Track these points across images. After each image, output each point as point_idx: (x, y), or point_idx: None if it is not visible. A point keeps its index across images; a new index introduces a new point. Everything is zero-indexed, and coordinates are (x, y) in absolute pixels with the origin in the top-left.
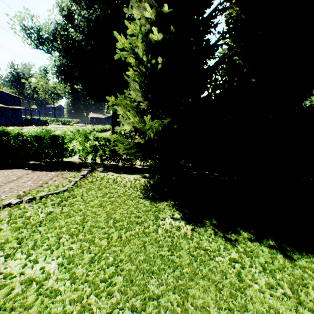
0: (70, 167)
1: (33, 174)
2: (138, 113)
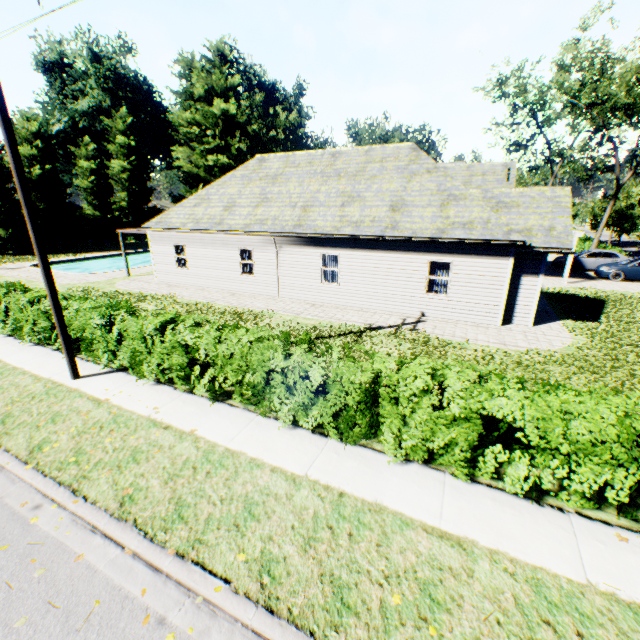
0: None
1: None
2: None
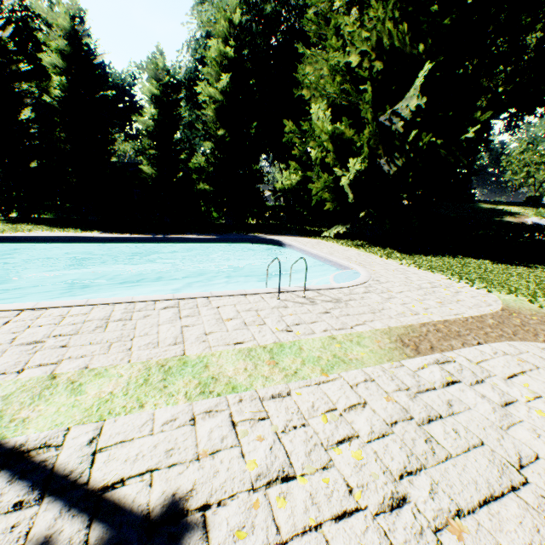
0: None
1: None
2: None
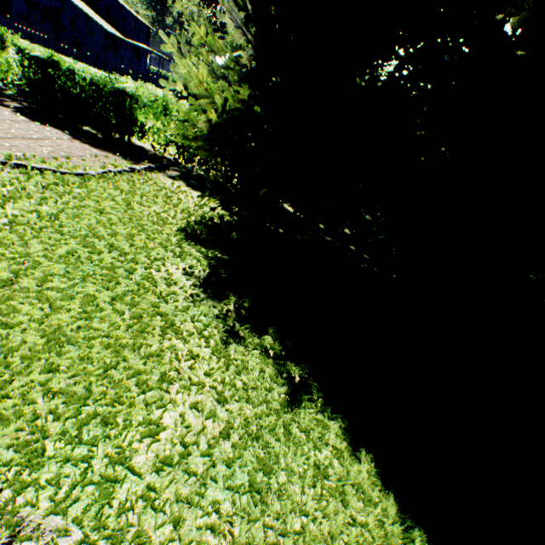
0: (131, 154)
1: (67, 142)
2: (242, 76)
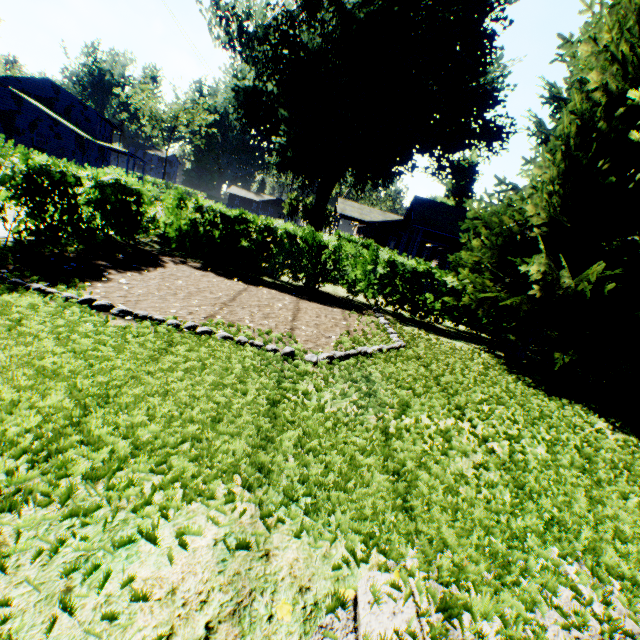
0: (339, 303)
1: (306, 304)
2: (506, 240)
